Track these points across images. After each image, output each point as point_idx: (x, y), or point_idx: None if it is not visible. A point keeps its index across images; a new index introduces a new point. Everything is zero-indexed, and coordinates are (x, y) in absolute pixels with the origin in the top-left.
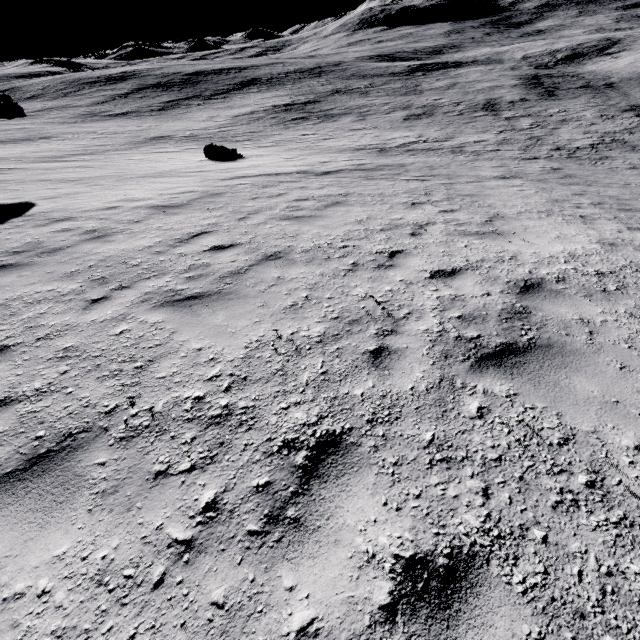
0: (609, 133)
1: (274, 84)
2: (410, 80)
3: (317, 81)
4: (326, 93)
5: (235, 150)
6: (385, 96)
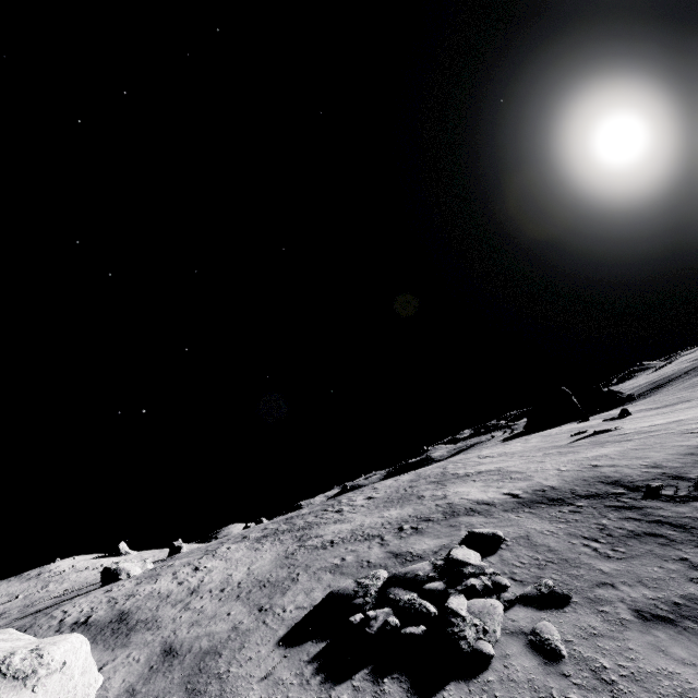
0: None
1: None
2: None
3: None
4: None
5: None
6: None
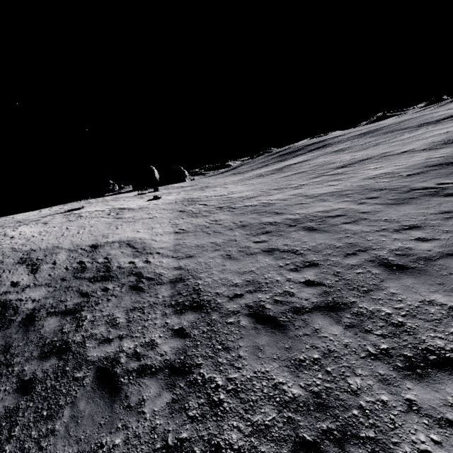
0: (301, 196)
1: (326, 147)
2: (409, 131)
3: (351, 141)
4: (327, 153)
5: (160, 197)
6: (343, 153)
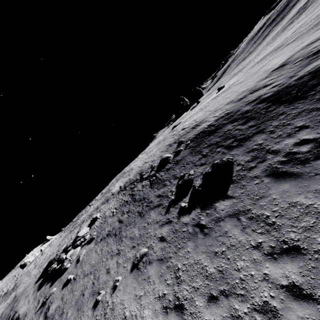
0: None
1: None
2: None
3: None
4: None
5: (223, 86)
6: None
